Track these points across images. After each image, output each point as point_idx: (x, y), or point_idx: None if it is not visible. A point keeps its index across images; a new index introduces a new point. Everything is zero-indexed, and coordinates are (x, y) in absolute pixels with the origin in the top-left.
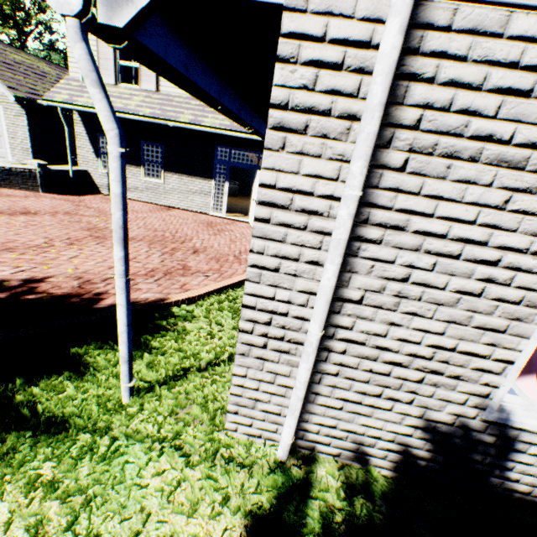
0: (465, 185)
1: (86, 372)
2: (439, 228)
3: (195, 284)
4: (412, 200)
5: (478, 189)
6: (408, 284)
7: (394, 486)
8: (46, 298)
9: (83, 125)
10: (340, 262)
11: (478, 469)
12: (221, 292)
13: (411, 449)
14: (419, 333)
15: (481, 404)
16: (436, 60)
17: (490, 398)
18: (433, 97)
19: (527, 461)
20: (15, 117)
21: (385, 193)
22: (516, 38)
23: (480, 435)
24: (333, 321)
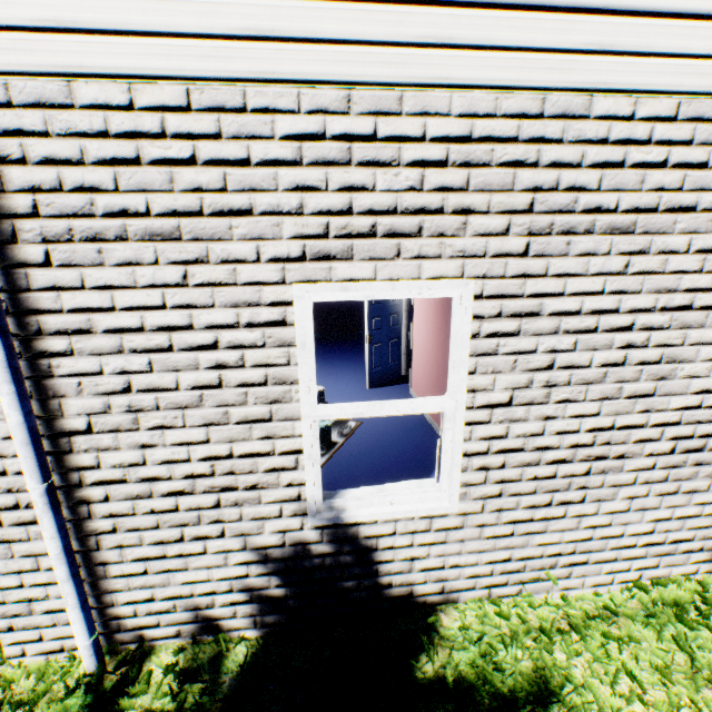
0: (131, 267)
1: None
2: (131, 321)
3: None
4: (82, 297)
5: (148, 269)
6: (135, 394)
7: (257, 647)
8: None
9: None
10: (13, 390)
11: (345, 587)
12: None
13: (259, 592)
14: (182, 448)
15: (299, 509)
16: (18, 139)
17: (305, 500)
18: (37, 179)
19: (387, 558)
20: None
21: (45, 294)
22: (91, 107)
23: (321, 546)
24: (72, 464)
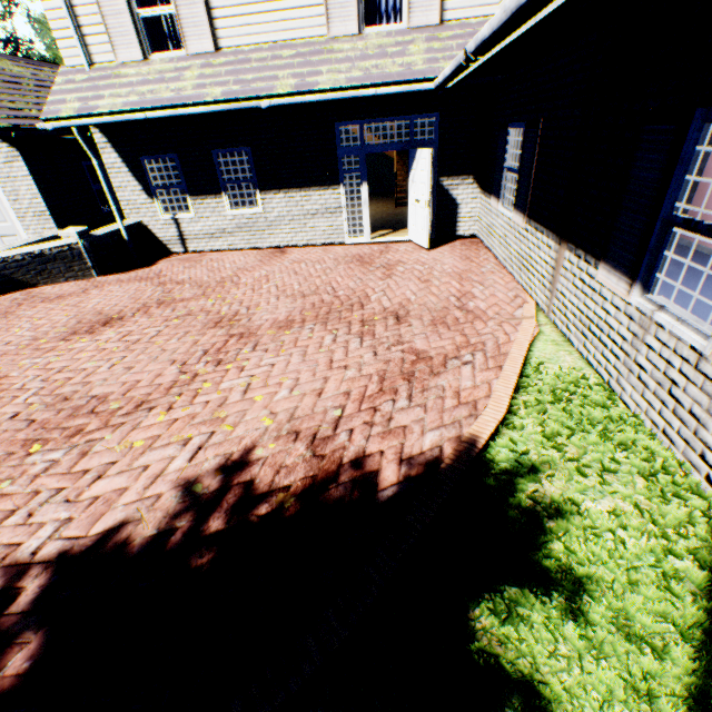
0: None
1: (544, 708)
2: None
3: (469, 386)
4: None
5: None
6: None
7: None
8: (289, 504)
9: (113, 149)
10: None
11: None
12: (515, 389)
13: None
14: None
15: None
16: None
17: None
18: None
19: None
20: (6, 166)
21: None
22: None
23: None
24: None
